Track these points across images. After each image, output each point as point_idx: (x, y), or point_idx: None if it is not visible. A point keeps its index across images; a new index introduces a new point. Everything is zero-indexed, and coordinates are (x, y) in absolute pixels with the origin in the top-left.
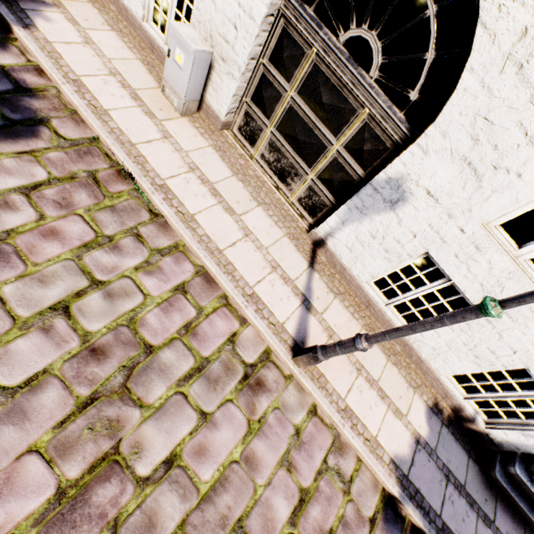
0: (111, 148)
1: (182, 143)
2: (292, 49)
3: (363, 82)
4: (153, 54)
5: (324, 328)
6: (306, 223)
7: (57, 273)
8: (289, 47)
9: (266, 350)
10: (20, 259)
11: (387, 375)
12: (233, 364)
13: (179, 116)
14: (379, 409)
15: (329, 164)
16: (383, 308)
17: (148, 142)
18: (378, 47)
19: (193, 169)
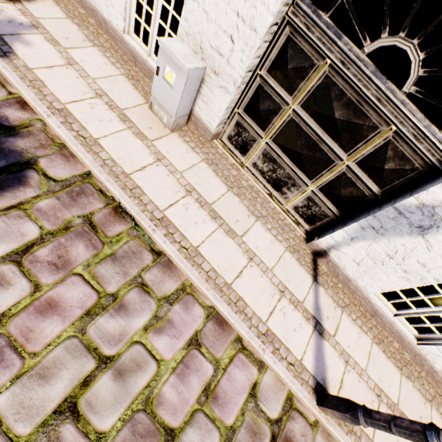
0: (105, 184)
1: (175, 162)
2: (298, 60)
3: (393, 97)
4: (136, 66)
5: (339, 353)
6: (302, 229)
7: (59, 359)
8: (295, 58)
9: (288, 396)
10: (15, 353)
11: (404, 394)
12: (258, 425)
13: (169, 132)
14: (405, 440)
15: (336, 178)
16: (392, 318)
17: (141, 169)
18: (420, 58)
19: (190, 192)
